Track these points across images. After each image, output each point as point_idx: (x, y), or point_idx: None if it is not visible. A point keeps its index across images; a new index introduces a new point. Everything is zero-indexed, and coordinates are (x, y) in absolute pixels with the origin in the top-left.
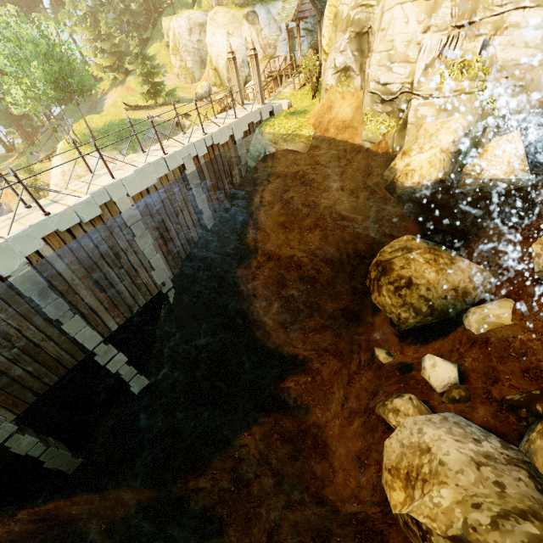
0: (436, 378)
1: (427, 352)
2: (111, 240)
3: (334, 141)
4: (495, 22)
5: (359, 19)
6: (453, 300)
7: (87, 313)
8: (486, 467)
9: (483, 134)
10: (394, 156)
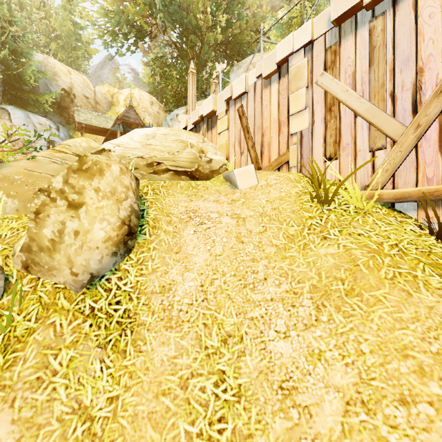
0: None
1: None
2: None
3: None
4: None
5: None
6: None
7: None
8: None
9: None
10: None
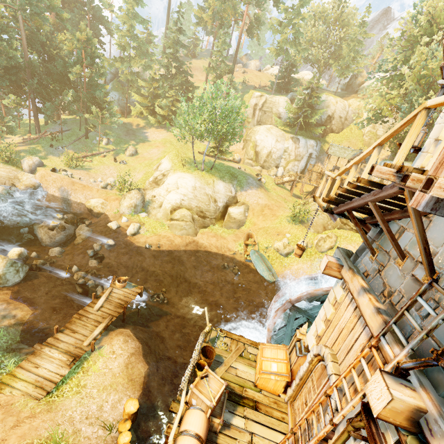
0: None
1: None
2: None
3: None
4: None
5: None
6: None
7: None
8: None
9: None
10: None
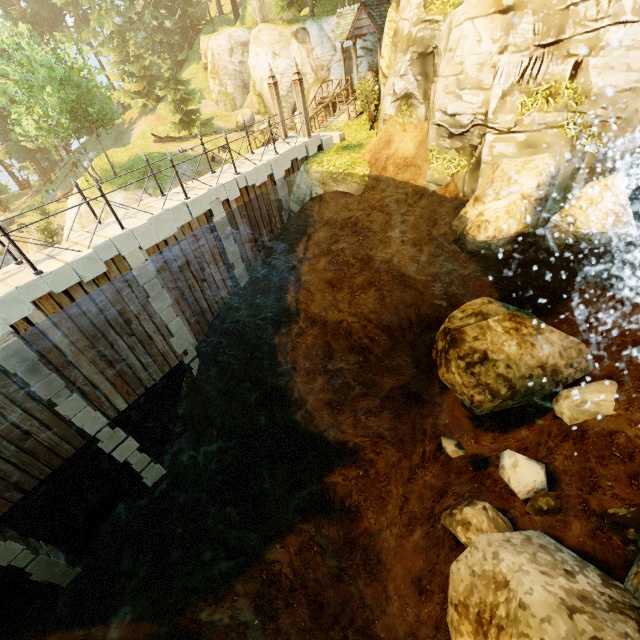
0: (518, 482)
1: (507, 443)
2: (119, 302)
3: (393, 182)
4: (589, 40)
5: (422, 37)
6: (540, 380)
7: (89, 390)
8: (581, 615)
9: (575, 177)
10: (465, 202)
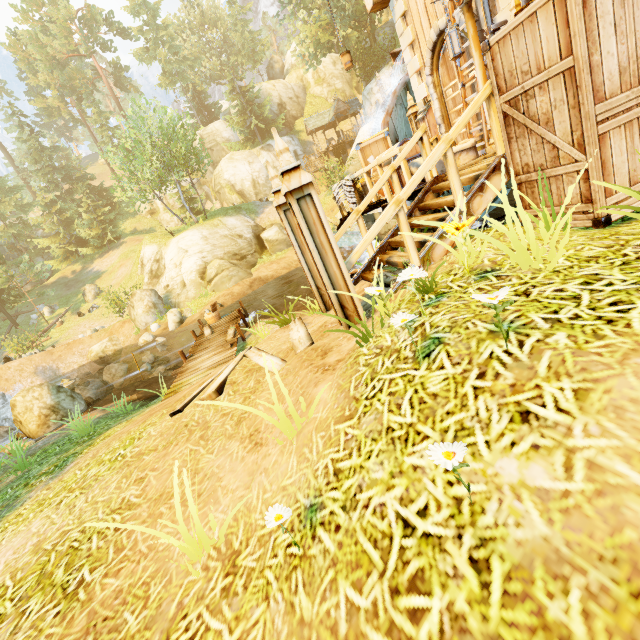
0: None
1: None
2: None
3: None
4: None
5: None
6: None
7: None
8: None
9: None
10: None
